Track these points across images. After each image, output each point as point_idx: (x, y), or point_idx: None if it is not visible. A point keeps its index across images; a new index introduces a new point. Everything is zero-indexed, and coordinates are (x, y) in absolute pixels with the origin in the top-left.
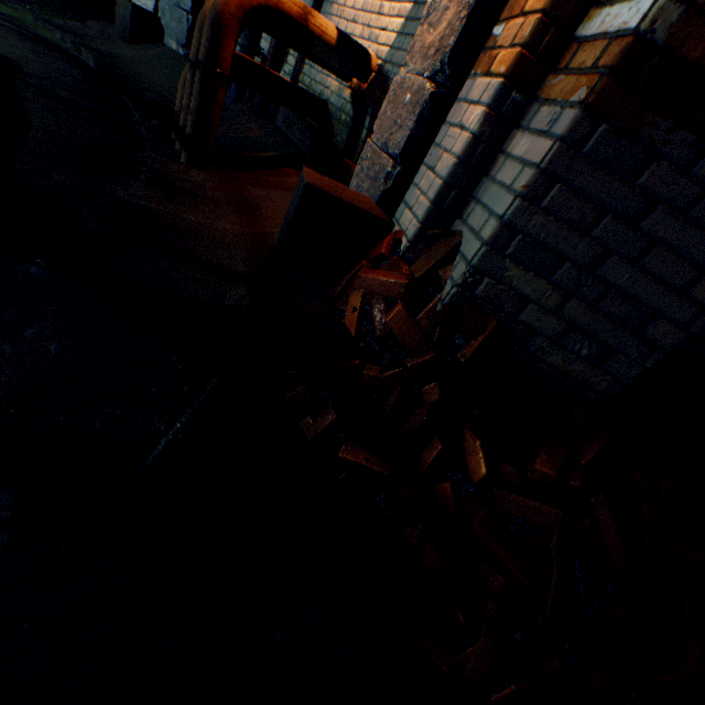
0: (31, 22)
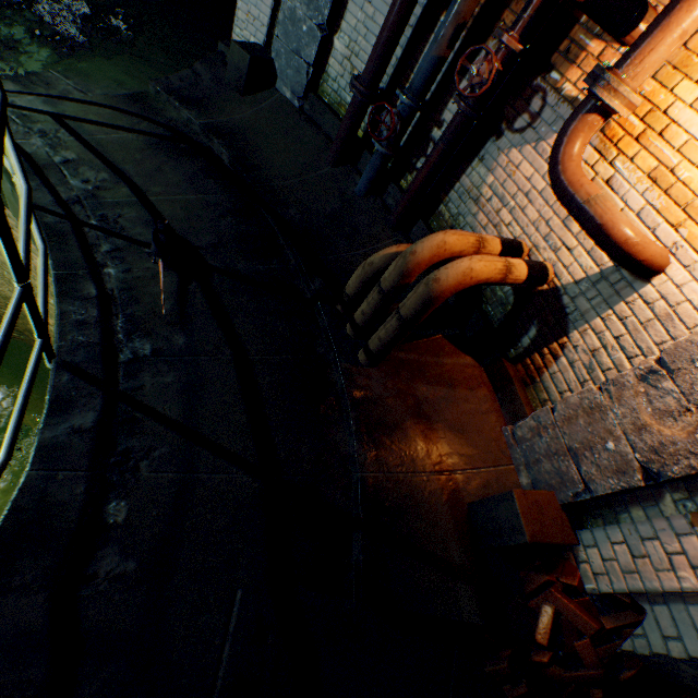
0: (151, 91)
